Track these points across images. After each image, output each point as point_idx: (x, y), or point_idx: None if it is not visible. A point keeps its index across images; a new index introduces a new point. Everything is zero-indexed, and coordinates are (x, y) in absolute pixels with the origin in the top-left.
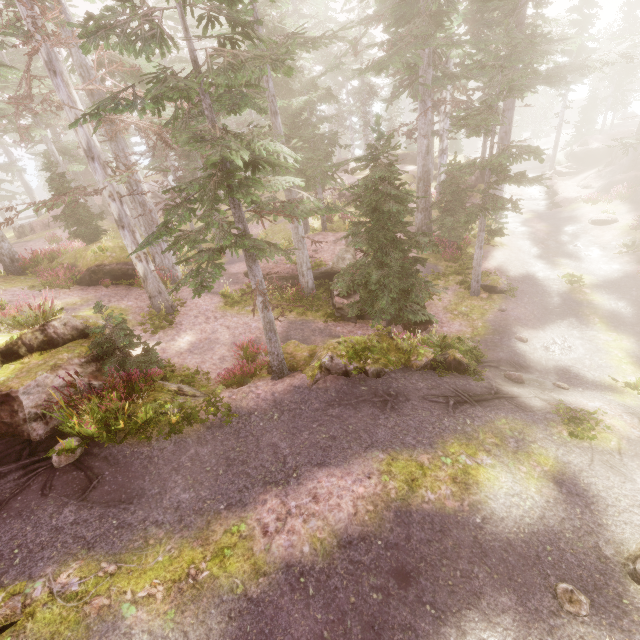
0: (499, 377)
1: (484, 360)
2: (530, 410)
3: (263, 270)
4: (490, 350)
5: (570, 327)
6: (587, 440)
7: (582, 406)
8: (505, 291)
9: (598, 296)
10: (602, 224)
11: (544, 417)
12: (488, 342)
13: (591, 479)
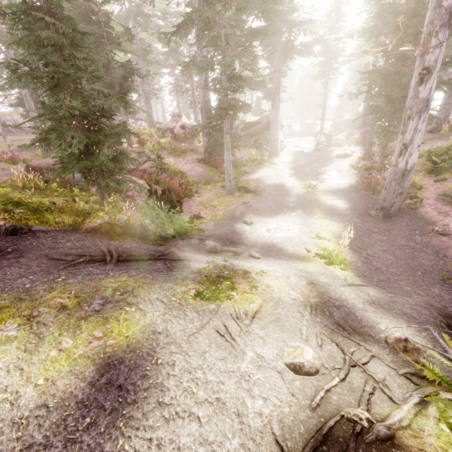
0: (192, 246)
1: (193, 234)
2: (179, 270)
3: (38, 164)
4: (214, 230)
5: (296, 217)
6: (218, 302)
7: (252, 269)
8: (254, 191)
9: (325, 197)
10: (342, 157)
11: (186, 277)
12: (218, 225)
13: (173, 357)
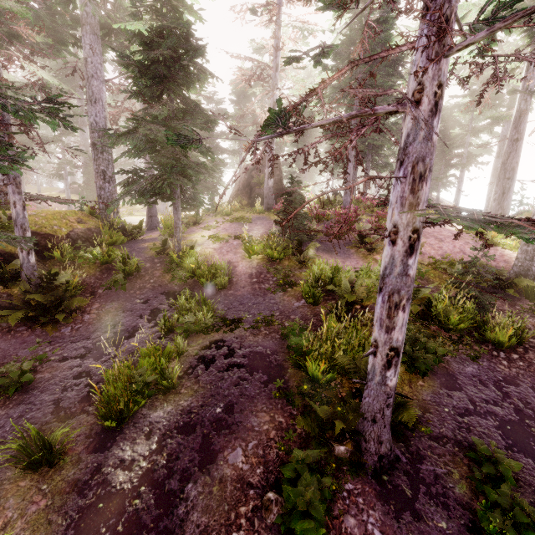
0: None
1: None
2: None
3: None
4: None
5: None
6: None
7: None
8: None
9: None
10: None
11: None
12: None
13: None
